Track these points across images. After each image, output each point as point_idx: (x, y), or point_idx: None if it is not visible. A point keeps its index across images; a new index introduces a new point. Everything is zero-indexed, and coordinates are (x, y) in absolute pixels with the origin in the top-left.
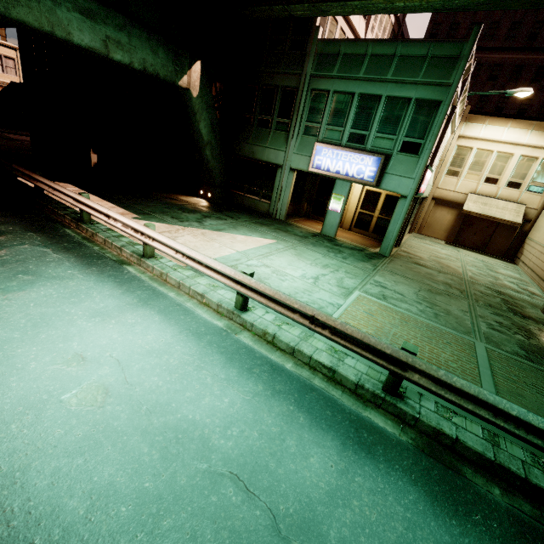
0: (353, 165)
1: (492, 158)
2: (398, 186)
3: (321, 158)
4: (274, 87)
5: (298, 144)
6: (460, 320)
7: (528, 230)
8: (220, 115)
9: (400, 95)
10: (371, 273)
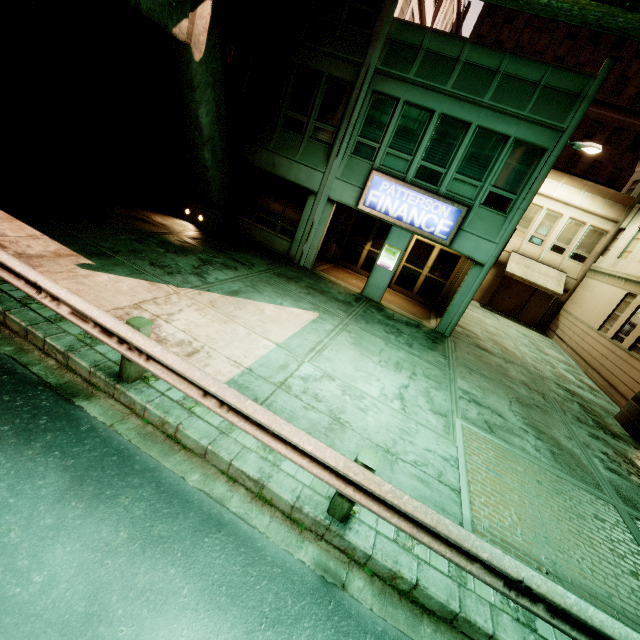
0: (422, 212)
1: (541, 215)
2: (475, 250)
3: (379, 194)
4: (317, 73)
5: (344, 166)
6: (577, 460)
7: (564, 301)
8: (227, 97)
9: (496, 129)
10: (449, 373)
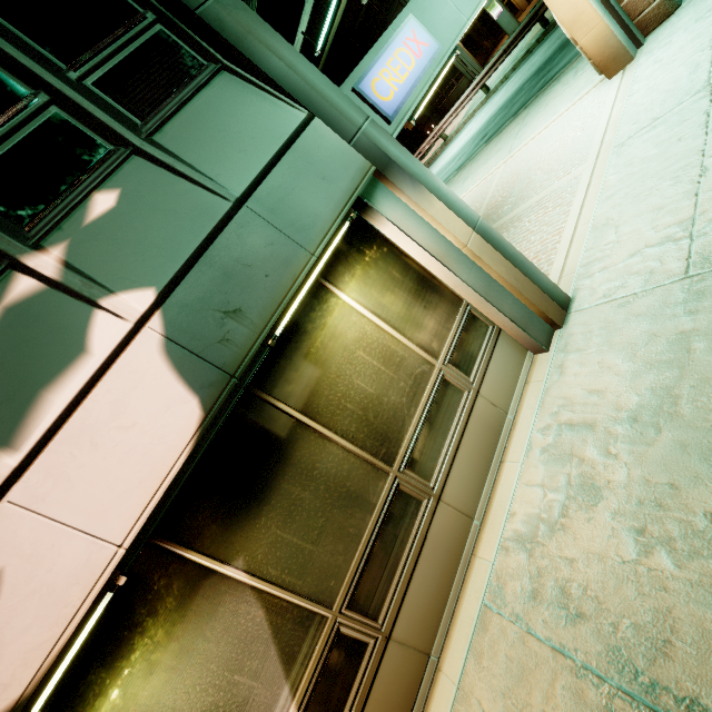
0: None
1: None
2: None
3: None
4: None
5: None
6: None
7: None
8: None
9: None
10: None
